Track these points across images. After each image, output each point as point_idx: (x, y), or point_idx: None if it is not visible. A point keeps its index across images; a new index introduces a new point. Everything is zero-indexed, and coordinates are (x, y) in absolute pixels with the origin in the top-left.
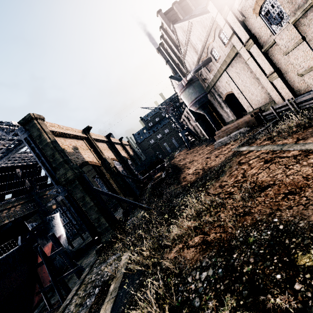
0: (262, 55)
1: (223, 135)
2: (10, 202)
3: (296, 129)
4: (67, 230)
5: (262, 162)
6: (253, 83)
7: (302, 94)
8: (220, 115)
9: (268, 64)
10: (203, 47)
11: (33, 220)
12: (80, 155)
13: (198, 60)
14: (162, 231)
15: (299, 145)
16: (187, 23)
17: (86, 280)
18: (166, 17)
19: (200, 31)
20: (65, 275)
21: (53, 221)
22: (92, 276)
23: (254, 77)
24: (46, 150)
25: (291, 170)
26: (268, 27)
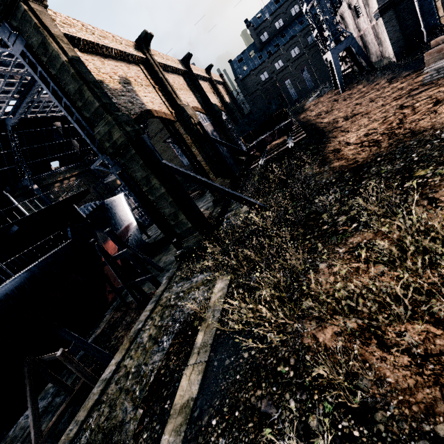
0: None
1: None
2: (59, 173)
3: None
4: (140, 213)
5: None
6: None
7: None
8: None
9: None
10: None
11: (95, 198)
12: (136, 97)
13: None
14: (291, 260)
15: None
16: None
17: (163, 299)
18: None
19: None
20: (137, 280)
21: (114, 207)
22: (171, 296)
23: None
24: (65, 82)
25: None
26: None
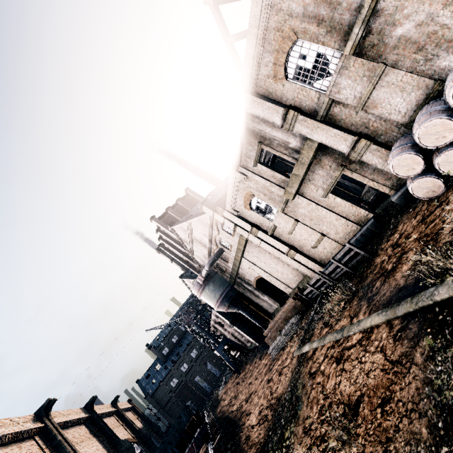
0: (271, 238)
1: (275, 334)
2: None
3: (343, 304)
4: None
5: (334, 362)
6: (276, 263)
7: (327, 263)
8: (259, 306)
9: (280, 244)
10: (210, 241)
11: None
12: None
13: (210, 253)
14: None
15: (355, 325)
16: (186, 224)
17: None
18: (162, 221)
19: (202, 228)
20: None
21: None
22: None
23: (274, 256)
24: None
25: (366, 365)
26: (264, 216)
